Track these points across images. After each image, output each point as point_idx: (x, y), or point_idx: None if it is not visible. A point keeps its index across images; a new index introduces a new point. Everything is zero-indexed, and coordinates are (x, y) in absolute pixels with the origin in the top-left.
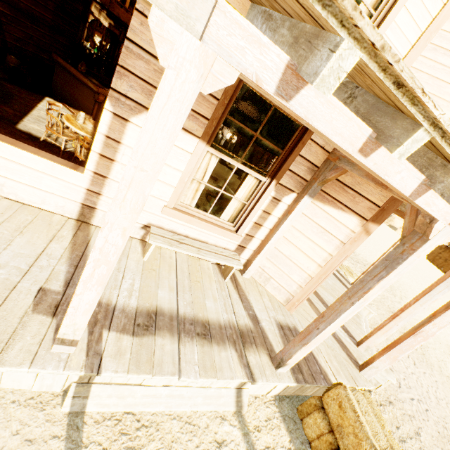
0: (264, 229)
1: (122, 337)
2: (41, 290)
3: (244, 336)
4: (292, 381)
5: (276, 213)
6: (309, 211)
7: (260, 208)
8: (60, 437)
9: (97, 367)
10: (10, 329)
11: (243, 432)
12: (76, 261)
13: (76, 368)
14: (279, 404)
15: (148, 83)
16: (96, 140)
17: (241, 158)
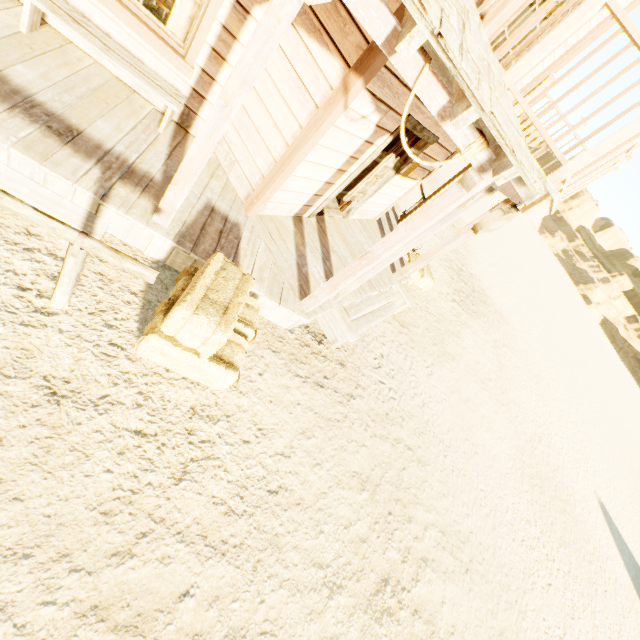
0: (229, 70)
1: None
2: None
3: (132, 175)
4: (170, 239)
5: (246, 40)
6: (291, 50)
7: (218, 18)
8: None
9: None
10: None
11: None
12: None
13: None
14: (158, 268)
15: None
16: None
17: None
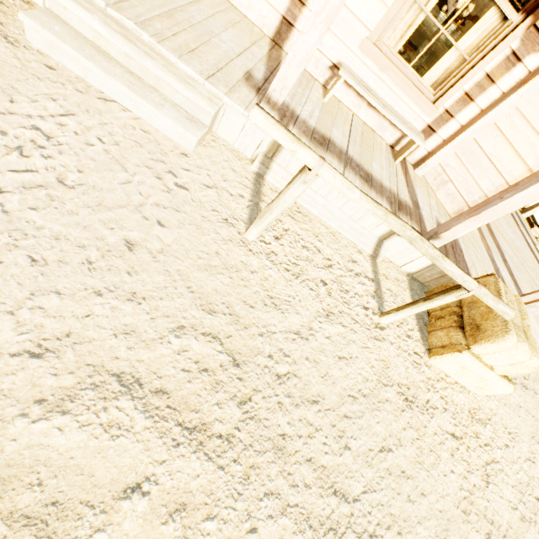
0: (472, 108)
1: (302, 137)
2: (248, 72)
3: (401, 206)
4: None
5: (503, 83)
6: None
7: (484, 69)
8: (249, 181)
9: None
10: (231, 83)
11: (373, 270)
12: (271, 69)
13: None
14: (410, 280)
15: None
16: None
17: None
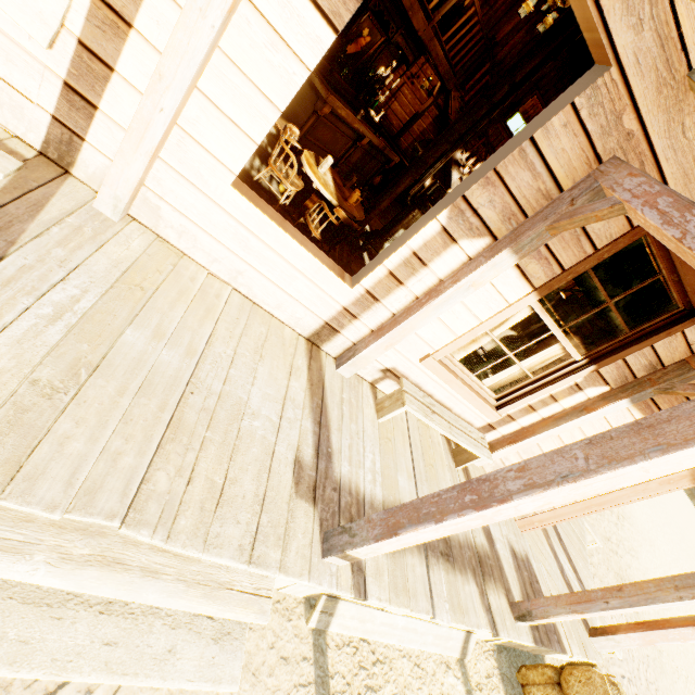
0: (534, 415)
1: None
2: (296, 459)
3: (482, 563)
4: (530, 640)
5: (565, 402)
6: (615, 417)
7: (549, 391)
8: (309, 660)
9: (363, 589)
10: (282, 519)
11: (466, 689)
12: (318, 414)
13: (346, 588)
14: (497, 657)
15: (517, 203)
16: (396, 254)
17: (567, 324)
